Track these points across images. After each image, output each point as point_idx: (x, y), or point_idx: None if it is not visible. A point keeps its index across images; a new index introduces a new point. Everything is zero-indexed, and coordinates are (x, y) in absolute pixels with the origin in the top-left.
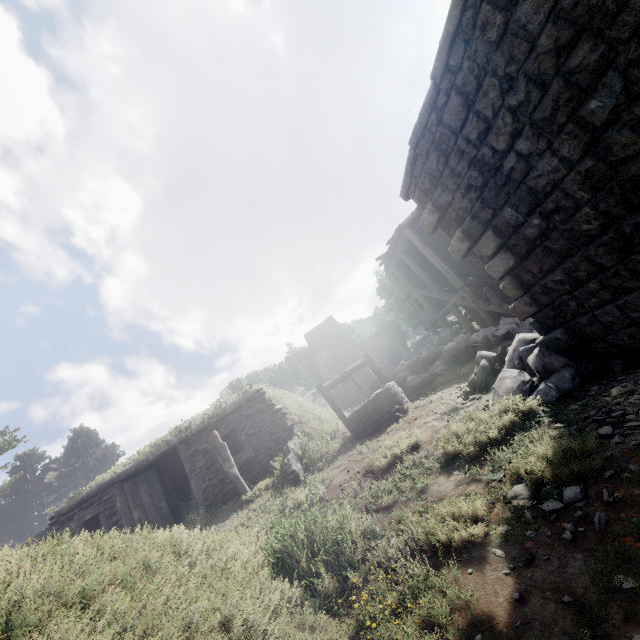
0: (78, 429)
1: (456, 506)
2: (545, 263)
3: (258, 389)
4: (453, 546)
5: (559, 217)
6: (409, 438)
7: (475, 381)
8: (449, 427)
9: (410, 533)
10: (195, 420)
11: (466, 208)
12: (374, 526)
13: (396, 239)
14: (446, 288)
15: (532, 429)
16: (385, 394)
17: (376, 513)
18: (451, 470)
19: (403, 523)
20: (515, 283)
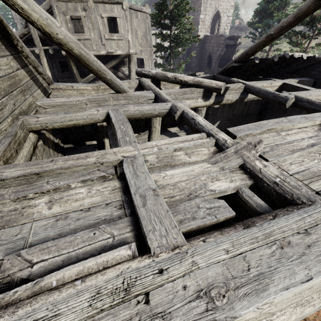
0: None
1: None
2: None
3: None
4: None
5: None
6: None
7: None
8: None
9: None
10: None
11: None
12: None
13: None
14: None
15: None
16: None
17: None
18: None
19: None
20: None
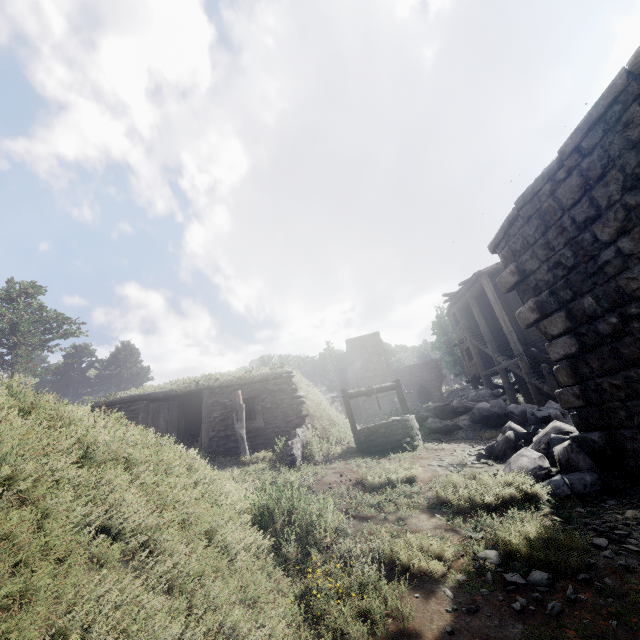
0: (126, 343)
1: (427, 541)
2: (608, 363)
3: (288, 371)
4: (410, 571)
5: (638, 324)
6: (408, 471)
7: (494, 448)
8: (450, 476)
9: (377, 544)
10: (225, 375)
11: (548, 282)
12: (347, 527)
13: (471, 283)
14: (503, 349)
15: (529, 511)
16: (401, 423)
17: (353, 518)
18: (435, 513)
19: (374, 536)
20: (570, 370)
